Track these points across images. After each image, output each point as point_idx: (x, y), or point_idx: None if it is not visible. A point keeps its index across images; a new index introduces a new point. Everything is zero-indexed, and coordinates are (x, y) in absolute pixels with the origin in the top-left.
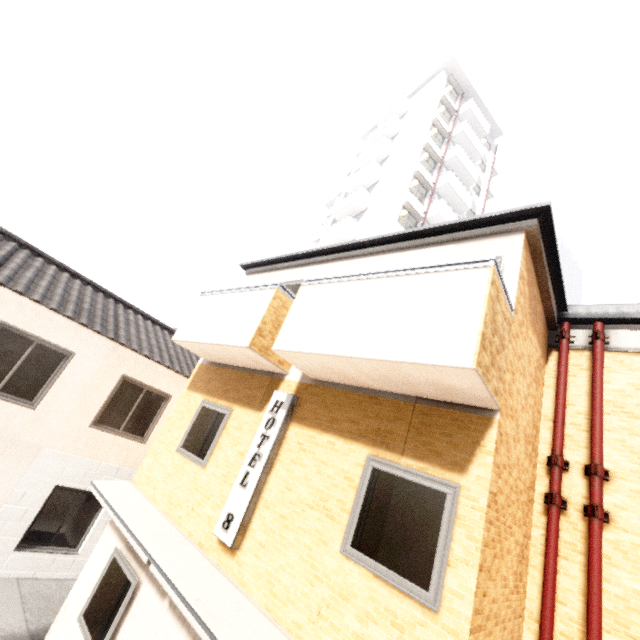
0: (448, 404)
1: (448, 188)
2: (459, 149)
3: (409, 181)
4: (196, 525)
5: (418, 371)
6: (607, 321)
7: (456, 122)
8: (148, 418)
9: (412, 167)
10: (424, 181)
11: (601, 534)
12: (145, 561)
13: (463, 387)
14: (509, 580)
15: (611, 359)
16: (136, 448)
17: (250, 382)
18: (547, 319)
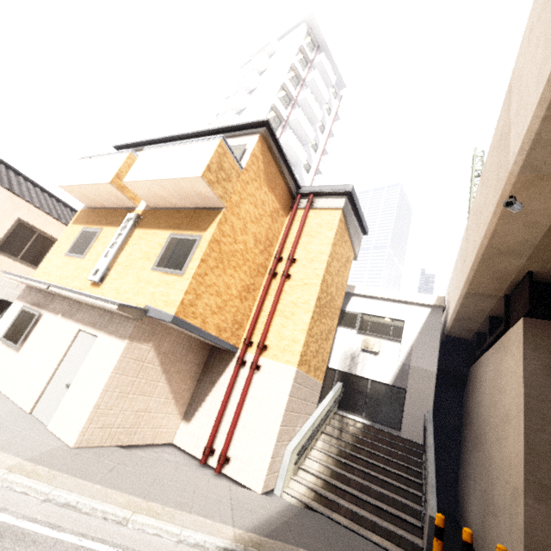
0: (208, 208)
1: (297, 122)
2: (308, 92)
3: (267, 111)
4: (78, 283)
5: (186, 184)
6: (315, 194)
7: (311, 70)
8: (41, 254)
9: (270, 100)
10: (279, 113)
11: (283, 281)
12: (46, 288)
13: (205, 192)
14: (232, 290)
15: (313, 213)
16: (32, 273)
17: (115, 214)
18: (289, 192)
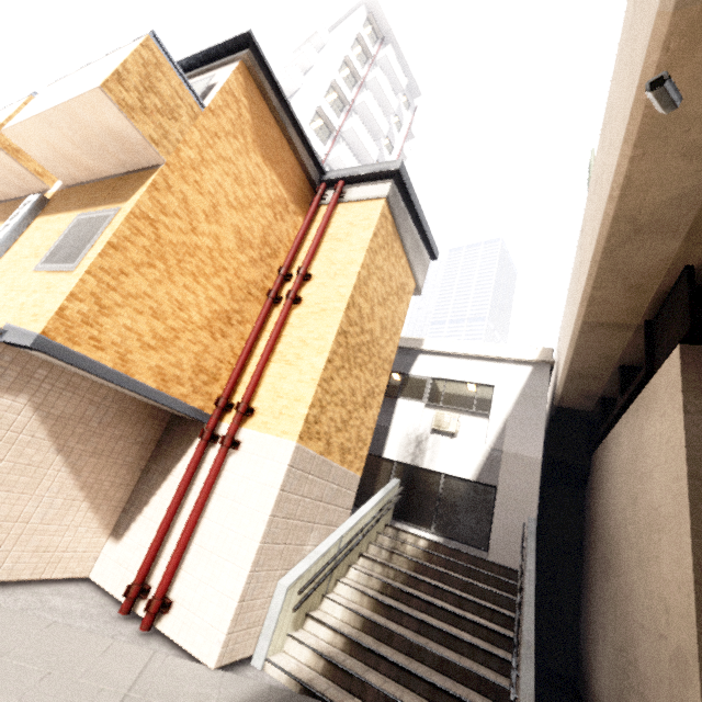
0: (141, 170)
1: (353, 134)
2: (369, 95)
3: (310, 116)
4: None
5: (86, 112)
6: (347, 181)
7: (373, 68)
8: None
9: (315, 102)
10: (327, 120)
11: (288, 307)
12: None
13: (121, 128)
14: (192, 313)
15: (343, 208)
16: None
17: (19, 205)
18: (308, 178)
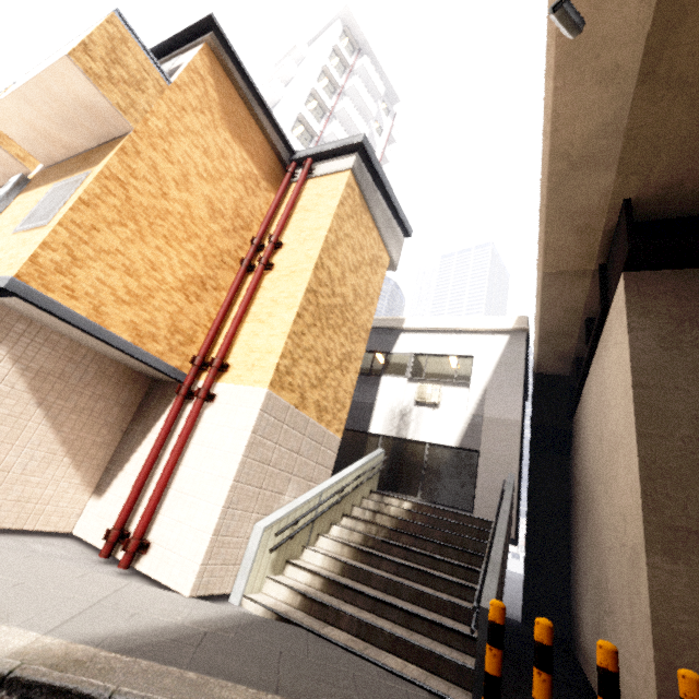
0: (112, 140)
1: (334, 138)
2: (348, 102)
3: (291, 122)
4: None
5: (57, 83)
6: (315, 158)
7: (351, 77)
8: None
9: (296, 109)
10: (308, 126)
11: (260, 272)
12: None
13: (90, 97)
14: (165, 274)
15: (312, 183)
16: None
17: None
18: (278, 158)
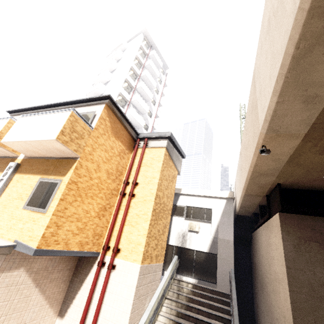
0: (68, 158)
1: (141, 89)
2: (147, 72)
3: (122, 83)
4: None
5: (46, 143)
6: (148, 138)
7: (148, 59)
8: None
9: (124, 76)
10: (130, 84)
11: (130, 200)
12: None
13: (62, 148)
14: (91, 213)
15: (148, 150)
16: None
17: (2, 162)
18: (132, 137)
